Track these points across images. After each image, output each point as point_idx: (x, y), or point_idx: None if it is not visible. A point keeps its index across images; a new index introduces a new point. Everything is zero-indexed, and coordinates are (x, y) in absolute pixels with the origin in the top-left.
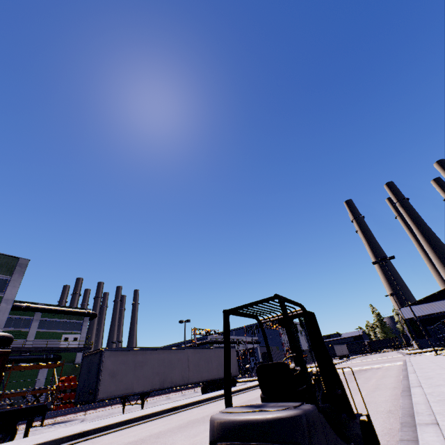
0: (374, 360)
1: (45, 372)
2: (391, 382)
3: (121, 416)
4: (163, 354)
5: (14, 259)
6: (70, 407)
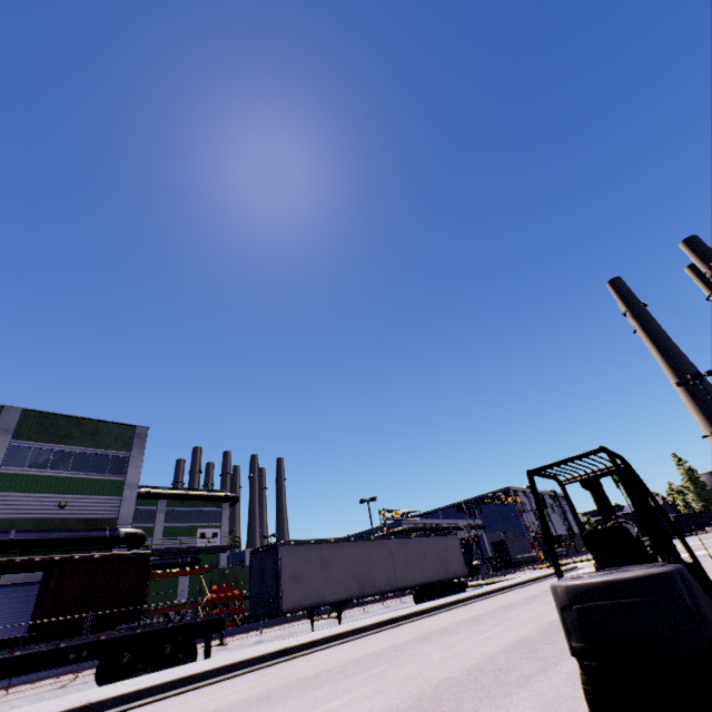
0: (692, 545)
1: (186, 581)
2: None
3: (321, 631)
4: (356, 547)
5: (130, 429)
6: (230, 627)
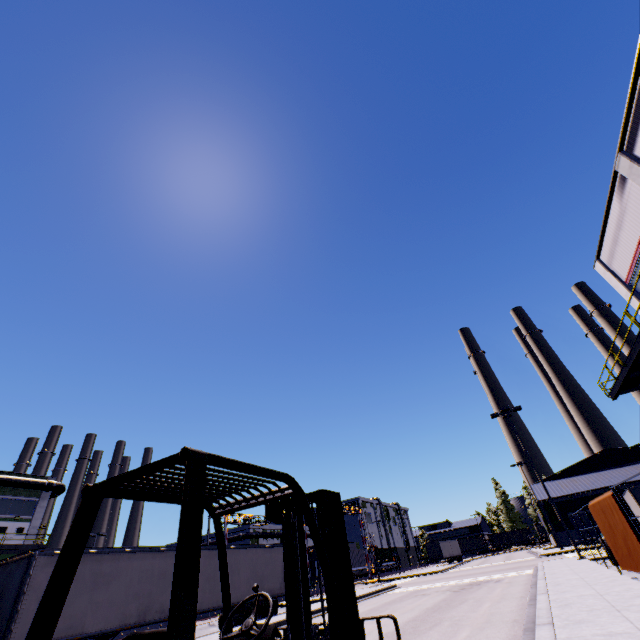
0: (495, 565)
1: None
2: (511, 608)
3: None
4: (151, 559)
5: None
6: None
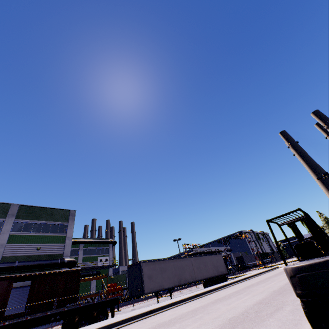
0: None
1: (94, 282)
2: None
3: (164, 302)
4: (176, 262)
5: (67, 211)
6: None
